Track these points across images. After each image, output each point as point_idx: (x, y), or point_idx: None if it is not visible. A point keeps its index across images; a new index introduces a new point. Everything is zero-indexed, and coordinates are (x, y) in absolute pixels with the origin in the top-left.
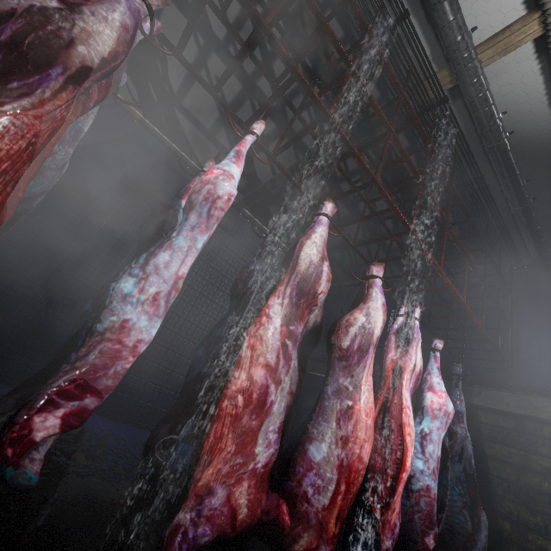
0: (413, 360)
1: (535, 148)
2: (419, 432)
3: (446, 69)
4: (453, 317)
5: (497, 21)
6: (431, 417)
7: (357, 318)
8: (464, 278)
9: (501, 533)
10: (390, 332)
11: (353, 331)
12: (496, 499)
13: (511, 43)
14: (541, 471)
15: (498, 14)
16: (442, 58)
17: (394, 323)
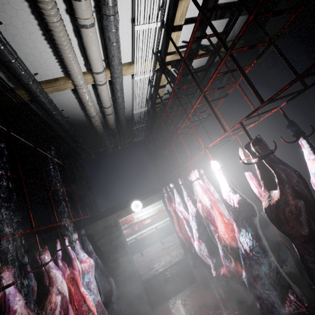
0: (78, 269)
1: (79, 122)
2: (86, 283)
3: (23, 90)
4: (77, 220)
5: (49, 74)
6: (88, 272)
7: (55, 301)
8: (77, 204)
9: (113, 268)
10: (59, 264)
11: (58, 311)
12: (108, 259)
13: (61, 88)
14: (116, 238)
15: (49, 71)
16: (17, 81)
17: (58, 256)
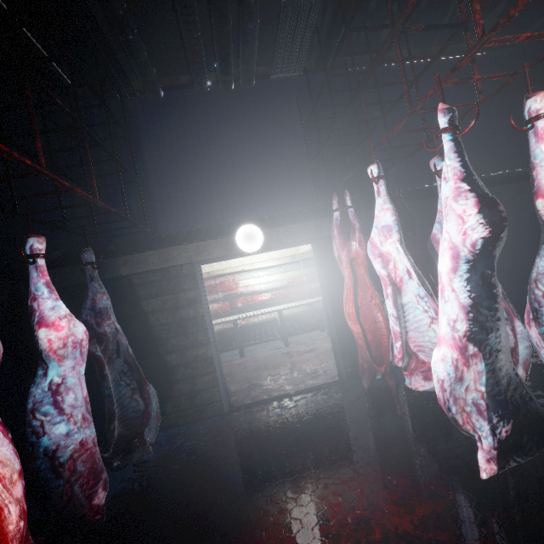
0: None
1: None
2: (52, 388)
3: None
4: (44, 194)
5: None
6: (62, 359)
7: None
8: (30, 119)
9: (171, 365)
10: None
11: None
12: (163, 344)
13: None
14: (187, 304)
15: None
16: None
17: None
